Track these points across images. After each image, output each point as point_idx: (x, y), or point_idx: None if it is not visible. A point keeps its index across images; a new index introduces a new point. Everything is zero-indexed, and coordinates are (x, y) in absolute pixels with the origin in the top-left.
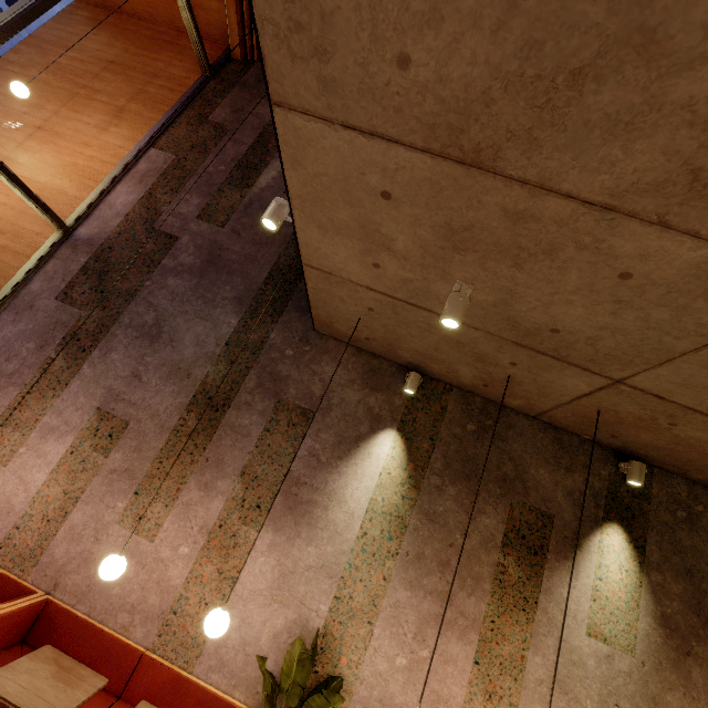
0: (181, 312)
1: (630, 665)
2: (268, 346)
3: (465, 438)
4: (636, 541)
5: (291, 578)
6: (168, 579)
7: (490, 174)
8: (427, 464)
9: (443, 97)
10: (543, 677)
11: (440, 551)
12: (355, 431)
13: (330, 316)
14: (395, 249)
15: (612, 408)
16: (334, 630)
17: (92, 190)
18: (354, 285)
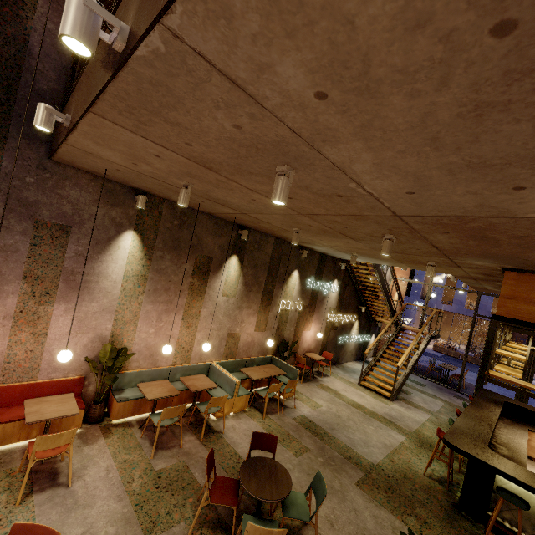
0: None
1: (234, 300)
2: (4, 175)
3: (173, 229)
4: (241, 260)
5: (86, 320)
6: None
7: (214, 172)
8: (154, 246)
9: (202, 156)
10: (207, 314)
11: (165, 285)
12: (106, 235)
13: (74, 161)
14: (153, 165)
15: (240, 217)
16: (117, 332)
17: None
18: (110, 162)
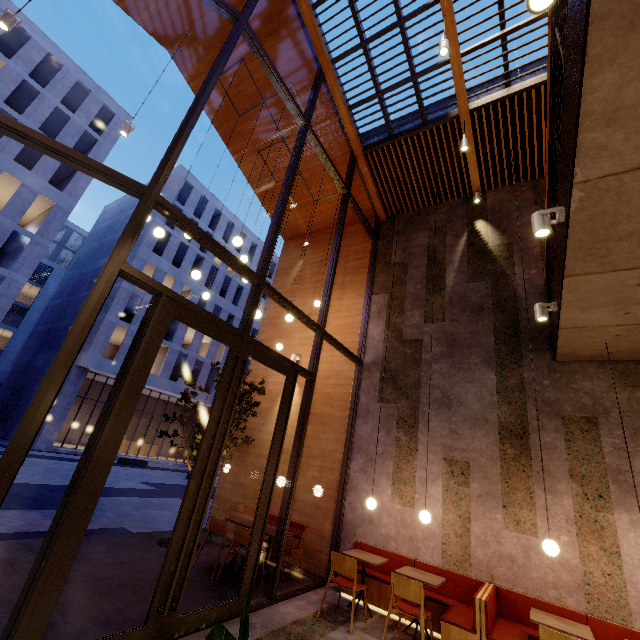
0: (454, 383)
1: None
2: (527, 384)
3: None
4: None
5: None
6: (566, 560)
7: None
8: None
9: None
10: None
11: None
12: None
13: (574, 349)
14: None
15: None
16: None
17: (357, 334)
18: (603, 327)
